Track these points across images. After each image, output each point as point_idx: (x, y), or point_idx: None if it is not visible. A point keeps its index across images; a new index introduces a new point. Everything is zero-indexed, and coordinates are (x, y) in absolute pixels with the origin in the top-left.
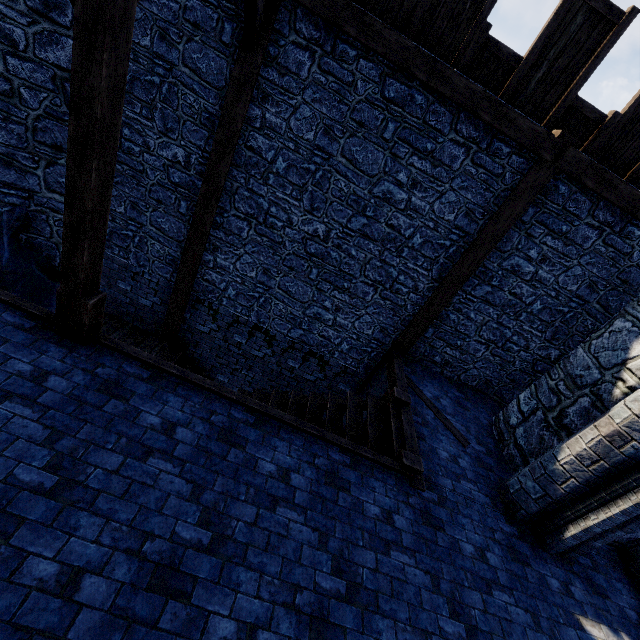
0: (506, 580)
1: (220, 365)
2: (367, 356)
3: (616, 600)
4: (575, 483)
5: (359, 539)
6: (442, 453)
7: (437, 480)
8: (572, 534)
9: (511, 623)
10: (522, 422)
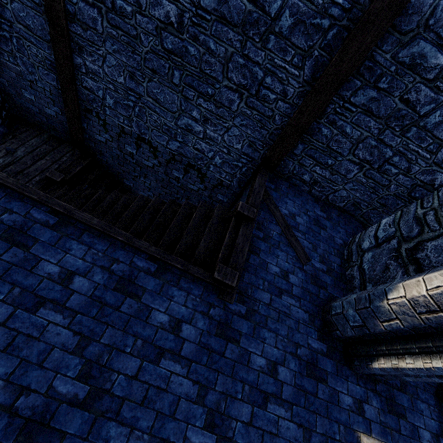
0: (290, 395)
1: (123, 172)
2: (239, 171)
3: (413, 420)
4: (399, 325)
5: (128, 346)
6: (273, 268)
7: (254, 293)
8: (380, 367)
9: (275, 437)
10: (373, 248)
